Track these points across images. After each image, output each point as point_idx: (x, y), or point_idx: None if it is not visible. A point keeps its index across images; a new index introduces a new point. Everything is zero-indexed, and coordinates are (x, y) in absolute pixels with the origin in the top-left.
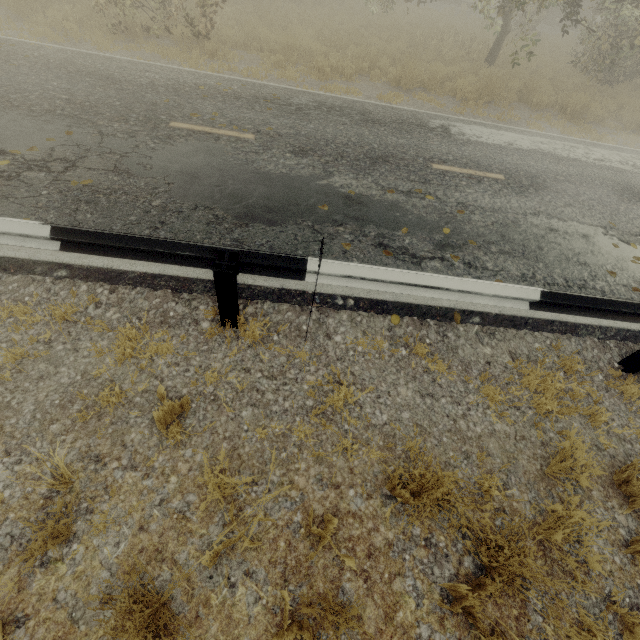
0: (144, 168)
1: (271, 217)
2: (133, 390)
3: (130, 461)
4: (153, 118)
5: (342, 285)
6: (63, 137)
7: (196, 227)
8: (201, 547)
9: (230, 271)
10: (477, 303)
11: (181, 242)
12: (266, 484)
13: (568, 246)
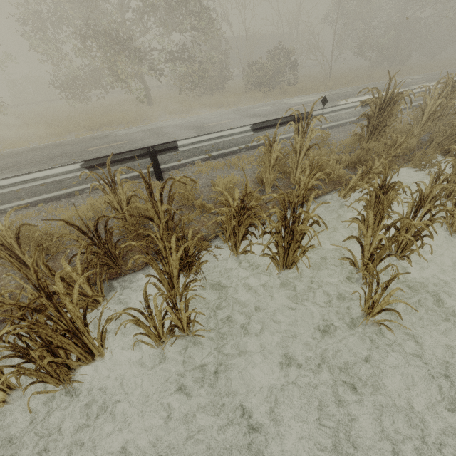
0: None
1: None
2: None
3: None
4: None
5: None
6: None
7: None
8: None
9: None
10: (88, 185)
11: None
12: None
13: None
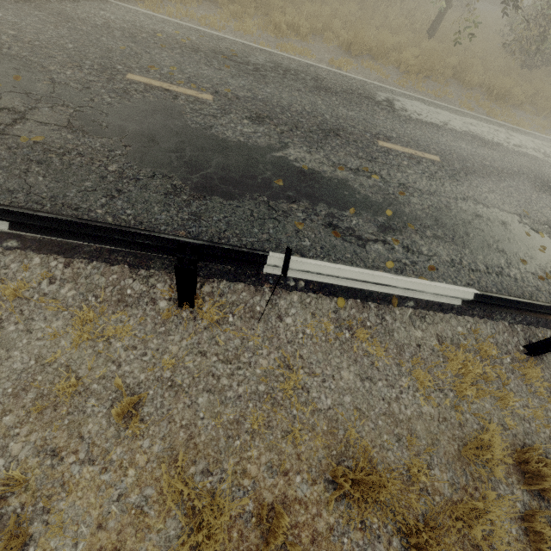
0: (99, 126)
1: (228, 190)
2: (90, 376)
3: (87, 454)
4: (109, 67)
5: (298, 277)
6: (10, 82)
7: (154, 197)
8: (158, 542)
9: (192, 267)
10: None
11: (141, 232)
12: (220, 474)
13: (490, 233)
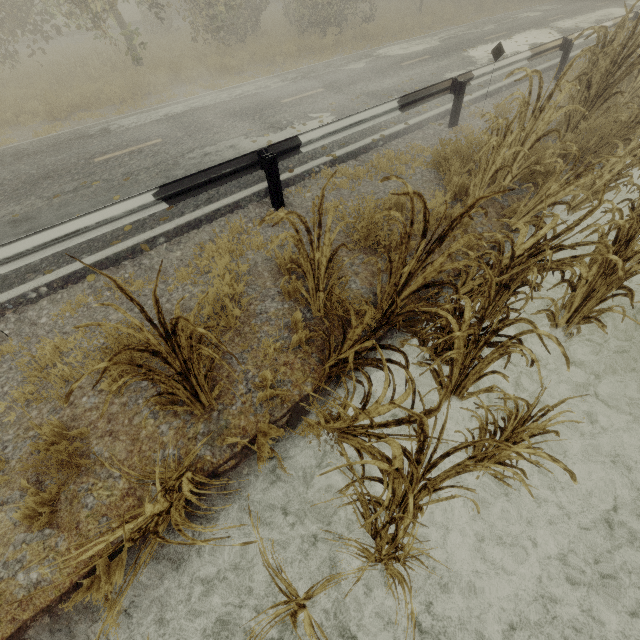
0: None
1: None
2: None
3: None
4: None
5: None
6: None
7: None
8: None
9: None
10: (157, 229)
11: None
12: (2, 446)
13: (220, 159)
